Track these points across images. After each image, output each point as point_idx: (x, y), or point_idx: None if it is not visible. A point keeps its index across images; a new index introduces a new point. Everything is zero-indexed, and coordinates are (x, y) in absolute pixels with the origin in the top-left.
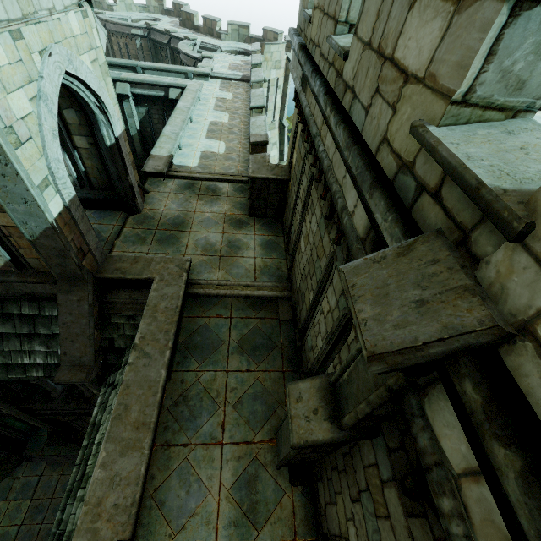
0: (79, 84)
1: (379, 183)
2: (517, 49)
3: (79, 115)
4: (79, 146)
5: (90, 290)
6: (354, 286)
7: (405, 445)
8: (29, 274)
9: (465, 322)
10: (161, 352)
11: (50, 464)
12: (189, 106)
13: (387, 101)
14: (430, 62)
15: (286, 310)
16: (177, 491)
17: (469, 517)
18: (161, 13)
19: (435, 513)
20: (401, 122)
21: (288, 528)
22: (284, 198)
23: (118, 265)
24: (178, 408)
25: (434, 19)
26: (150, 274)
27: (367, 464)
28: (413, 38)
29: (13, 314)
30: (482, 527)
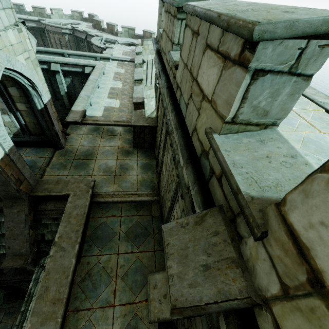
0: (16, 74)
1: (190, 160)
2: (260, 95)
3: (19, 90)
4: (20, 109)
5: (26, 204)
6: (168, 245)
7: None
8: None
9: (231, 290)
10: (72, 246)
11: (6, 314)
12: (97, 78)
13: (195, 105)
14: (213, 92)
15: (156, 209)
16: None
17: None
18: (81, 20)
19: None
20: (202, 123)
21: None
22: (154, 136)
23: (46, 186)
24: (85, 283)
25: (214, 66)
26: (67, 191)
27: None
28: (205, 73)
29: None
30: None
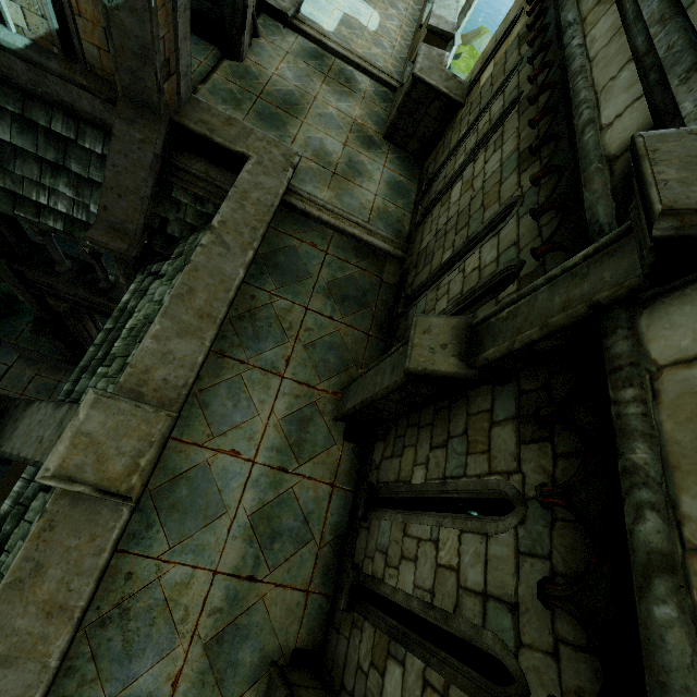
0: None
1: None
2: None
3: None
4: None
5: (162, 133)
6: (656, 151)
7: (552, 384)
8: (78, 69)
9: None
10: (242, 249)
11: (24, 358)
12: None
13: None
14: None
15: (392, 272)
16: (223, 400)
17: (657, 399)
18: None
19: (577, 427)
20: None
21: (330, 473)
22: (442, 131)
23: (206, 116)
24: (242, 323)
25: None
26: (245, 148)
27: (474, 412)
28: None
29: (39, 124)
30: (675, 400)
